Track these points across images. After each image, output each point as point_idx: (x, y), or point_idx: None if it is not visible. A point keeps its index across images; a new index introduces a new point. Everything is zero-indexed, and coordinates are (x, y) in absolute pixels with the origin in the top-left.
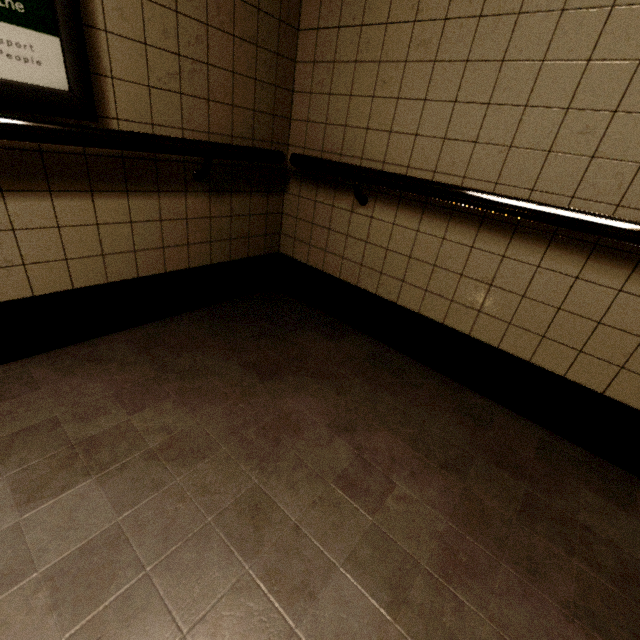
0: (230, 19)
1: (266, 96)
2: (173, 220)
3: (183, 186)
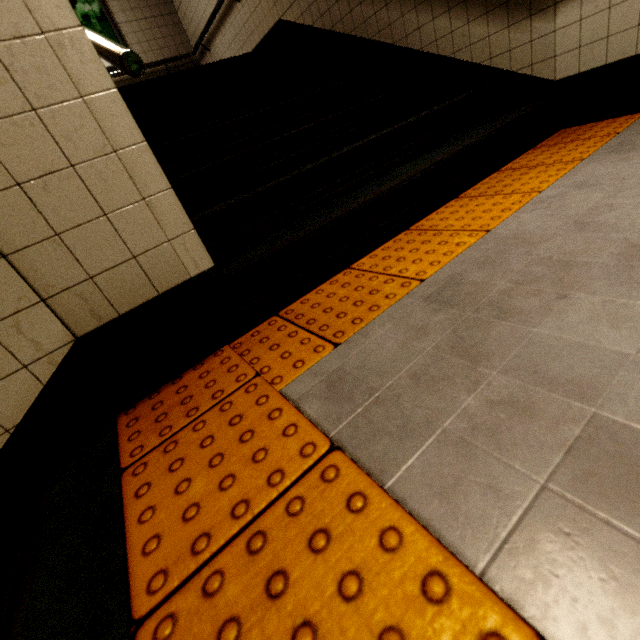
0: (155, 24)
1: (177, 39)
2: None
3: None
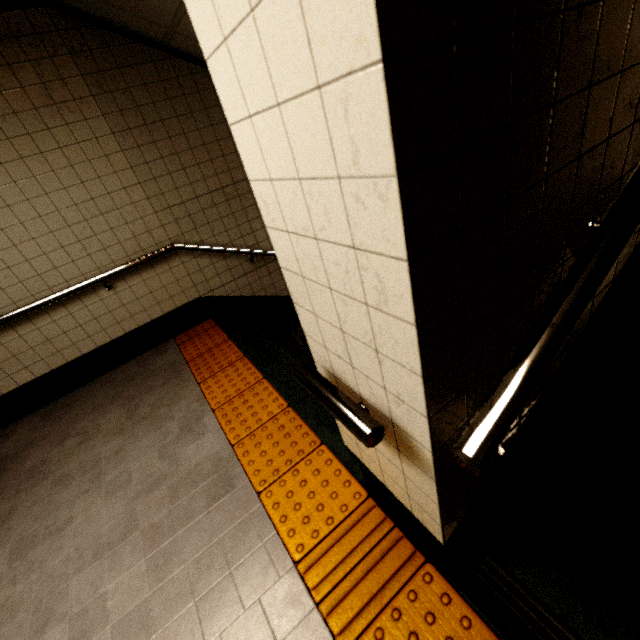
0: None
1: None
2: None
3: None
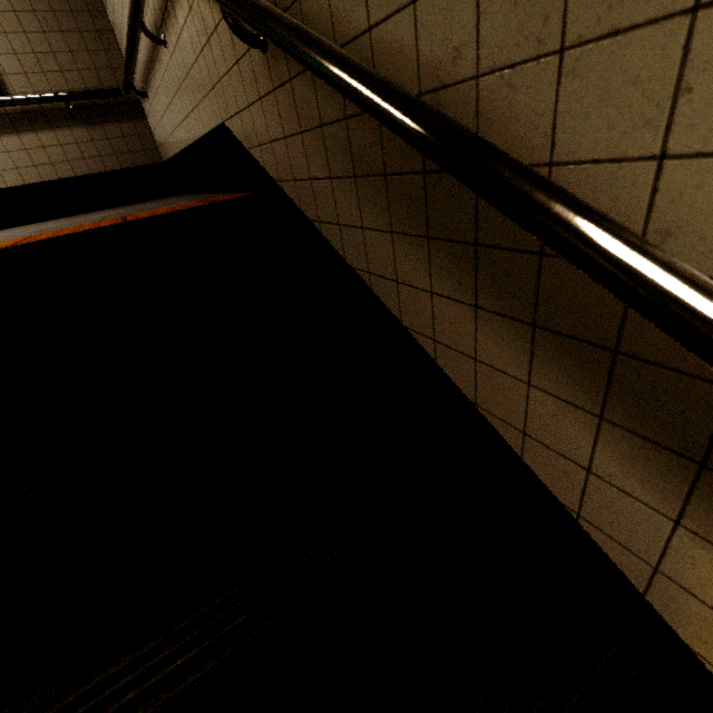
0: (56, 24)
1: (101, 59)
2: (68, 144)
3: (66, 124)
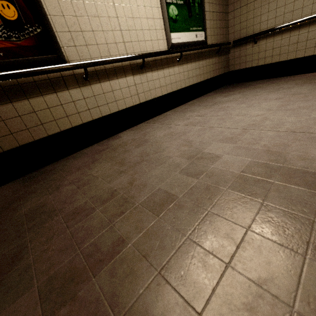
0: (219, 17)
1: (224, 31)
2: (214, 64)
3: (215, 56)
